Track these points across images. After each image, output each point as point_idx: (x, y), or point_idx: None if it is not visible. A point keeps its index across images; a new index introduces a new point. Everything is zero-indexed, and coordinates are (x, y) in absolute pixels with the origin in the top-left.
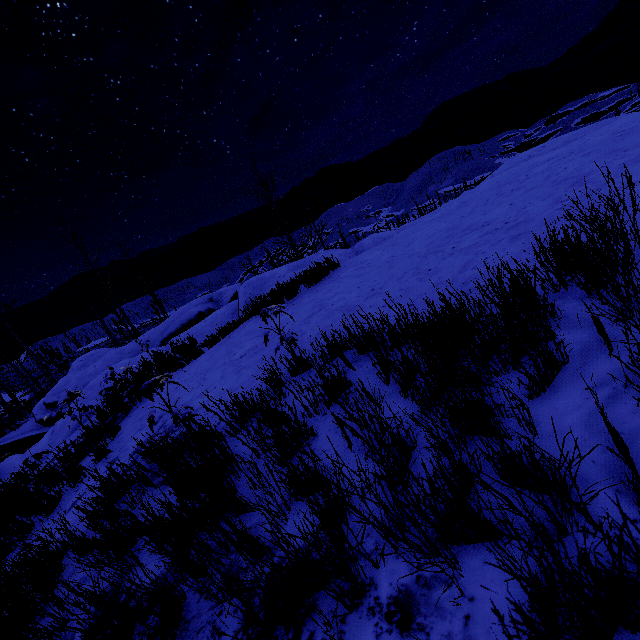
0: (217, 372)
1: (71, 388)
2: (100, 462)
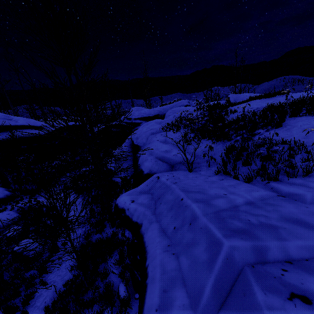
0: (265, 103)
1: (136, 115)
2: (235, 113)
